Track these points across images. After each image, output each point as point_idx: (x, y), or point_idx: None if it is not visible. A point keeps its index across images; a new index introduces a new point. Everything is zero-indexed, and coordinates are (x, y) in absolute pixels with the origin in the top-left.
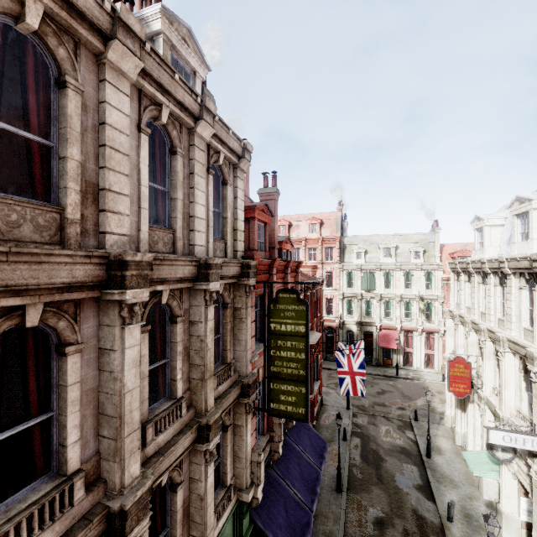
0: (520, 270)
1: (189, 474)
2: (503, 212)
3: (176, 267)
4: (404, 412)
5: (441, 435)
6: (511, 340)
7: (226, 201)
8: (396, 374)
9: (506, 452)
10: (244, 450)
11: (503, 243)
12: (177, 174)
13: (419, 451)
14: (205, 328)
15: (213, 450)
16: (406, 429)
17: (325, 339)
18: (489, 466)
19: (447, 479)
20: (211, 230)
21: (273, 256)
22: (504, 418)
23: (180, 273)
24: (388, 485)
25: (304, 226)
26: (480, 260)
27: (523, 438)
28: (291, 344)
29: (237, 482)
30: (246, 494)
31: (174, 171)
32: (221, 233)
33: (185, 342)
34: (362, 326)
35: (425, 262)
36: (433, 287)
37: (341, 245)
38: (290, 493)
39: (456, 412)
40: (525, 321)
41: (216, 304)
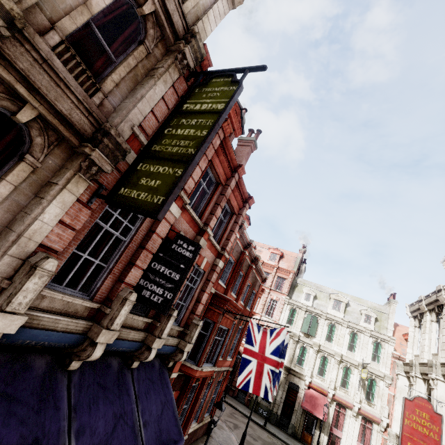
0: None
1: None
2: None
3: None
4: None
5: None
6: None
7: None
8: None
9: None
10: (28, 219)
11: None
12: None
13: None
14: None
15: None
16: None
17: None
18: None
19: None
20: None
21: None
22: None
23: None
24: None
25: (265, 253)
26: None
27: None
28: (197, 121)
29: None
30: None
31: None
32: None
33: None
34: (289, 374)
35: (376, 330)
36: (380, 361)
37: (293, 281)
38: (60, 439)
39: None
40: None
41: None
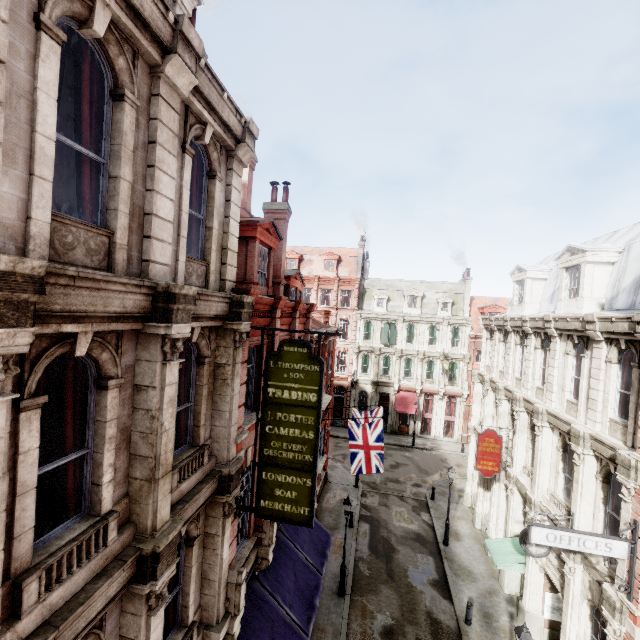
0: (569, 332)
1: (119, 630)
2: (547, 265)
3: (107, 293)
4: (419, 489)
5: (460, 516)
6: (552, 413)
7: (212, 203)
8: (412, 444)
9: (540, 547)
10: (217, 569)
11: (544, 300)
12: (122, 136)
13: (435, 538)
14: (160, 397)
15: (163, 589)
16: (422, 510)
17: (334, 400)
18: (514, 558)
19: (466, 571)
20: (183, 242)
21: (277, 294)
22: (536, 503)
23: (116, 304)
24: (399, 582)
25: (318, 261)
26: (521, 317)
27: (569, 536)
28: (296, 418)
29: (204, 616)
30: (216, 633)
31: (118, 129)
32: (201, 251)
33: (124, 420)
34: (377, 387)
35: (453, 315)
36: (459, 345)
37: (360, 289)
38: (280, 613)
39: (479, 491)
40: (569, 392)
41: (181, 360)
